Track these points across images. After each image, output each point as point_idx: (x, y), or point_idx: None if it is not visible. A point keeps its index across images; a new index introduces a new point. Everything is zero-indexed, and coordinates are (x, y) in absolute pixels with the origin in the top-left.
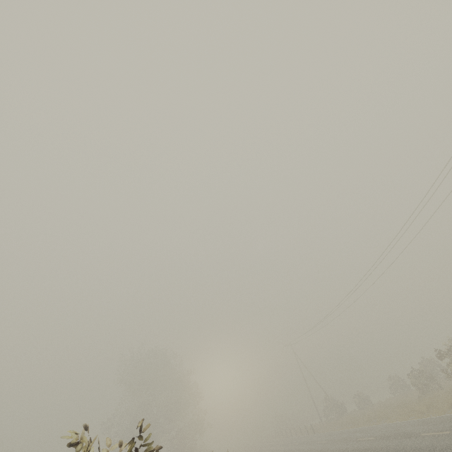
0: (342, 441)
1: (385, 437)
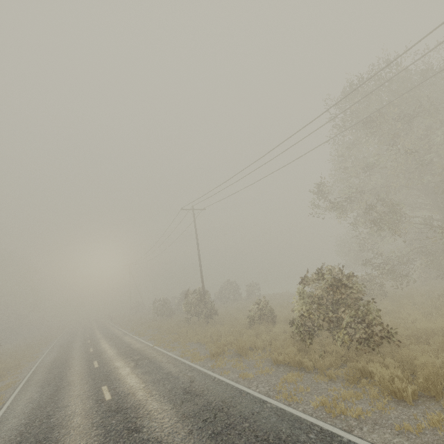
0: (87, 333)
1: (88, 337)
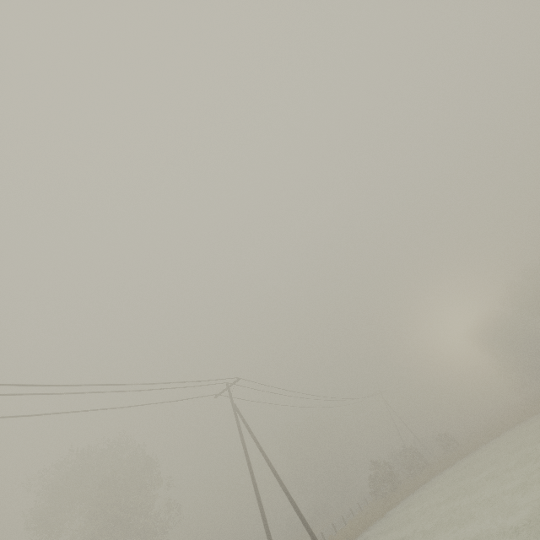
0: None
1: None
